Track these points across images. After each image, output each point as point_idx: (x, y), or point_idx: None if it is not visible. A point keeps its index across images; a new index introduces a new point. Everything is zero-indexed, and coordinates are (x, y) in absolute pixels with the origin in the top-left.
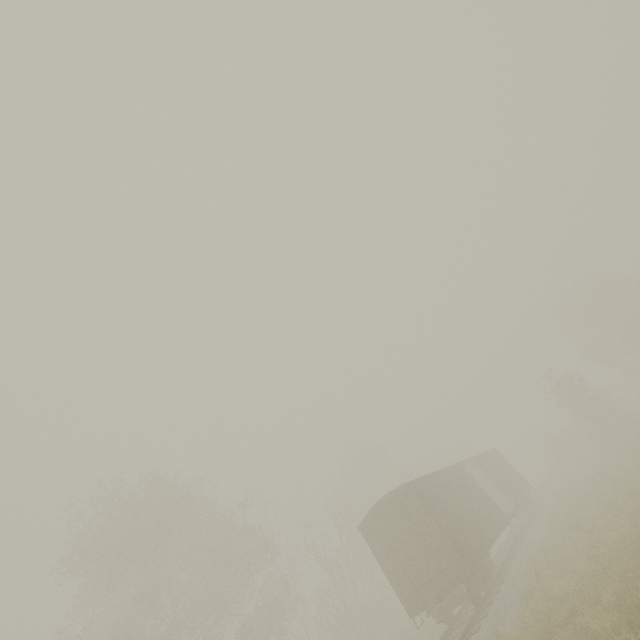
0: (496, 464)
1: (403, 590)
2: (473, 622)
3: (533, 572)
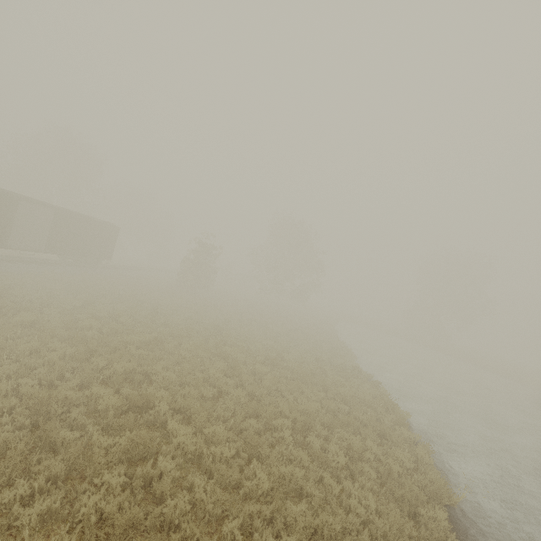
0: (90, 230)
1: None
2: None
3: None
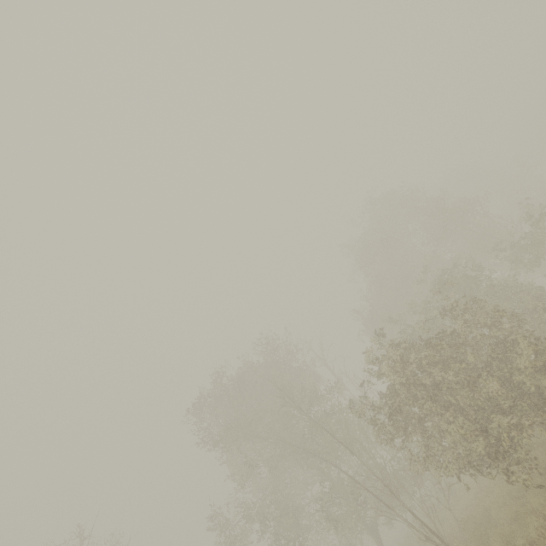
0: None
1: None
2: None
3: None
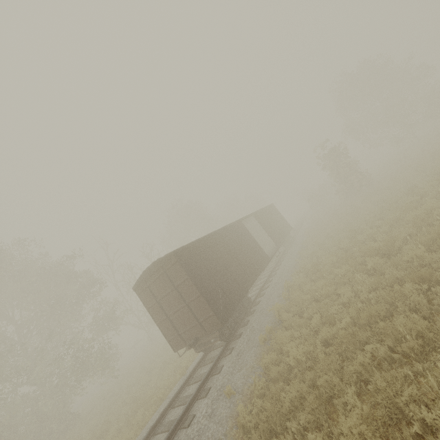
0: (270, 216)
1: (169, 334)
2: (220, 357)
3: (276, 313)
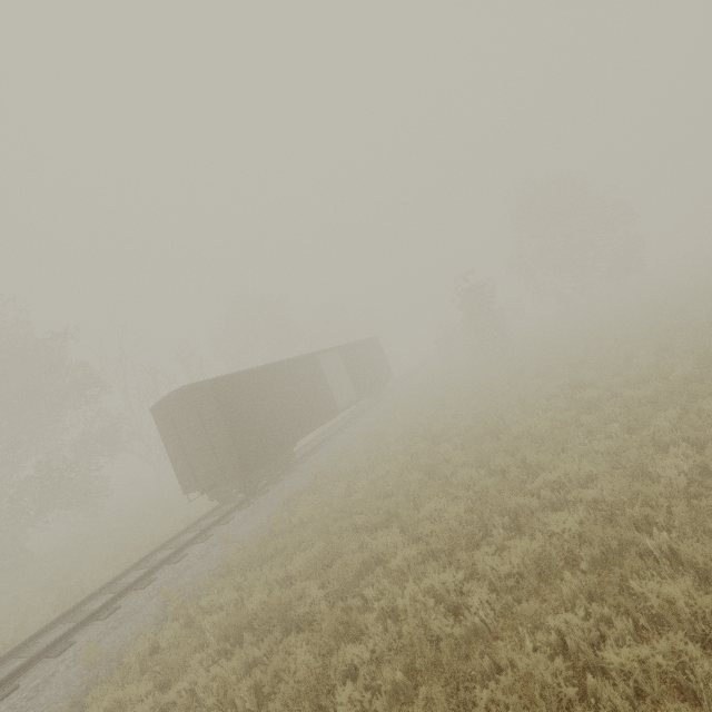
0: (366, 354)
1: (183, 473)
2: (235, 510)
3: (313, 476)
